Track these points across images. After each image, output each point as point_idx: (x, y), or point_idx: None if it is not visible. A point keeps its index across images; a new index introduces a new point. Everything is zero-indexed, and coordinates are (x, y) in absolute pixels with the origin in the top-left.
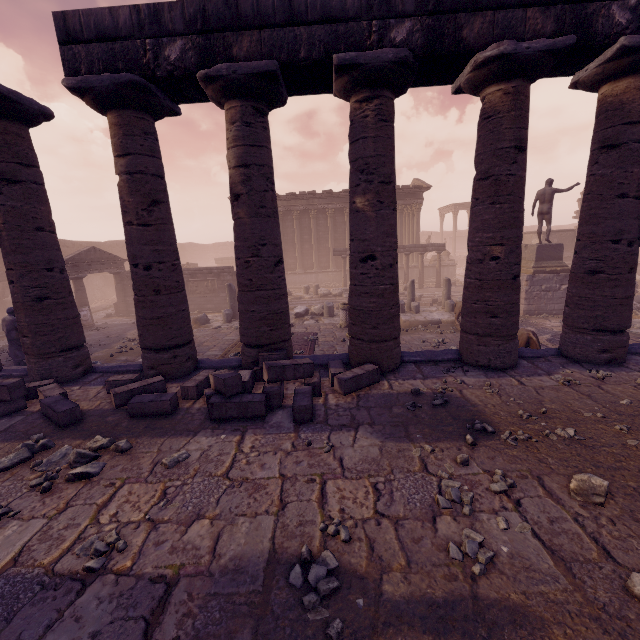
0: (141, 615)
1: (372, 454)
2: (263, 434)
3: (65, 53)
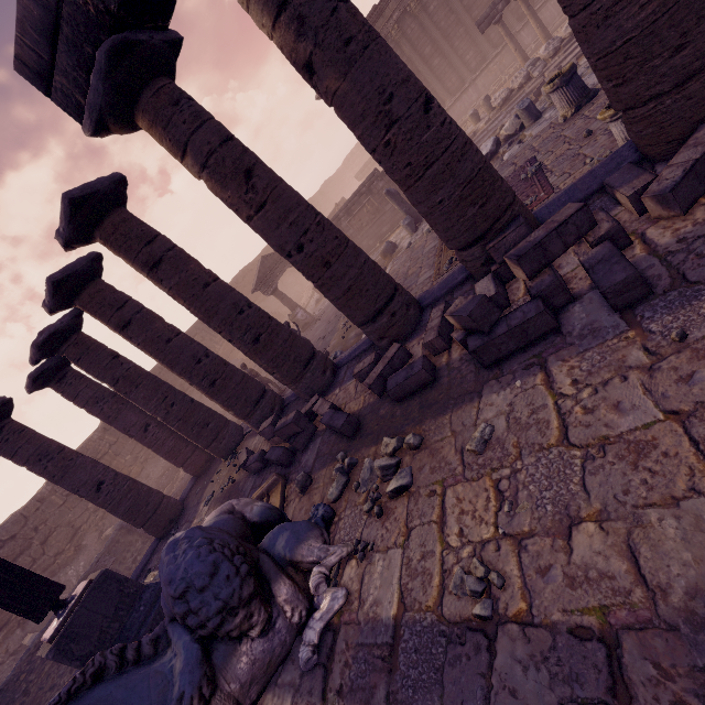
0: (597, 698)
1: None
2: (576, 355)
3: (59, 101)
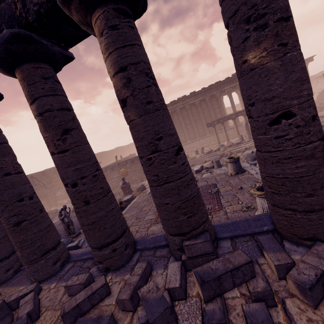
0: None
1: None
2: None
3: None
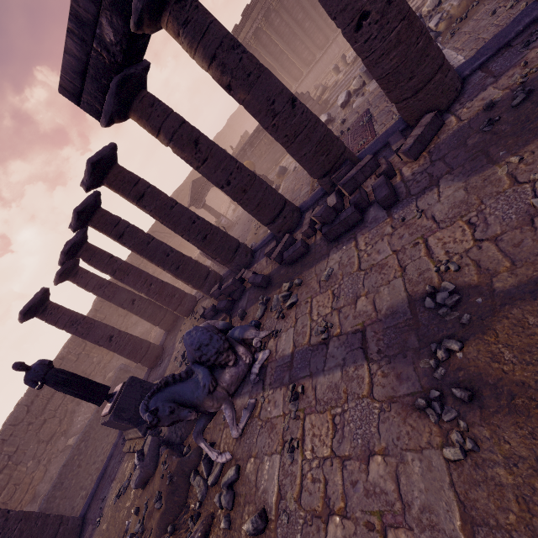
0: (357, 347)
1: (458, 198)
2: (368, 232)
3: (85, 108)
